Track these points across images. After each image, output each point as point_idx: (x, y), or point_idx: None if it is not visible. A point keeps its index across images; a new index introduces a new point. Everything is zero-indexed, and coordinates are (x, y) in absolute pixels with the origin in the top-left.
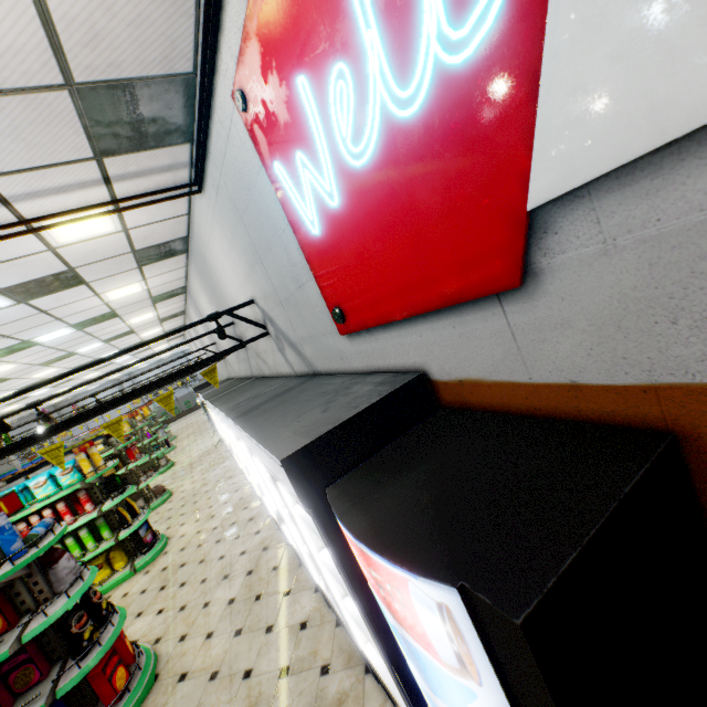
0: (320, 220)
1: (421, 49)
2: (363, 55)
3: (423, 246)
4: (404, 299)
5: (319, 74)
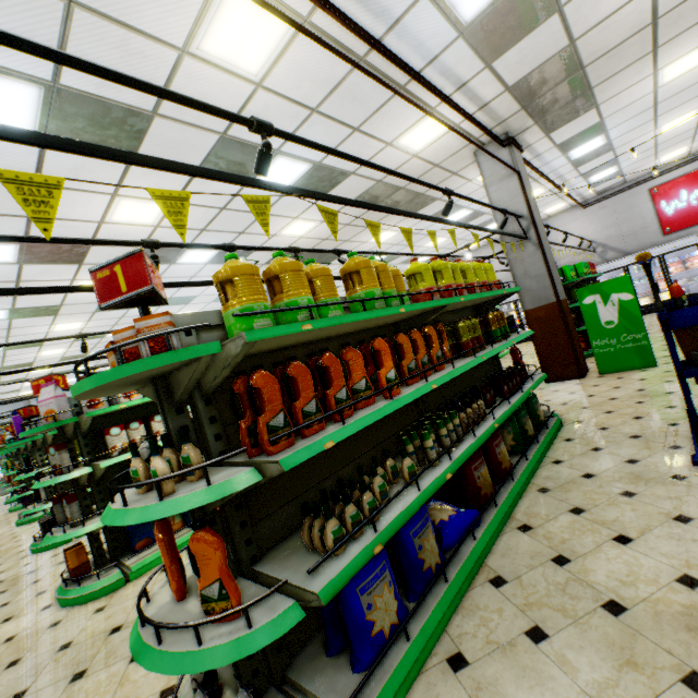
0: (673, 211)
1: None
2: None
3: None
4: (696, 222)
5: (690, 191)
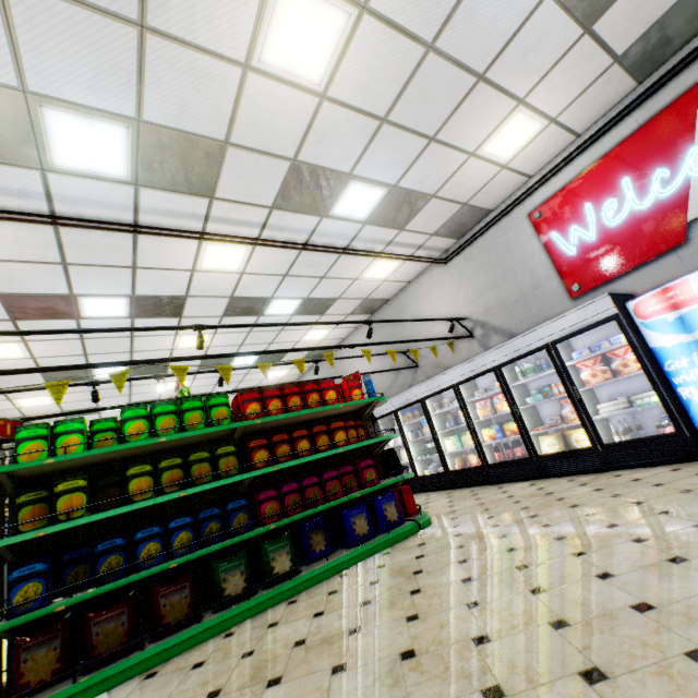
0: (578, 248)
1: (650, 194)
2: (624, 197)
3: (642, 242)
4: (628, 264)
5: (598, 203)
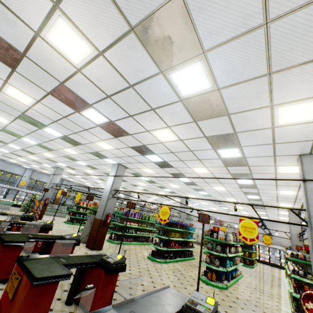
0: None
1: None
2: None
3: None
4: None
5: None
